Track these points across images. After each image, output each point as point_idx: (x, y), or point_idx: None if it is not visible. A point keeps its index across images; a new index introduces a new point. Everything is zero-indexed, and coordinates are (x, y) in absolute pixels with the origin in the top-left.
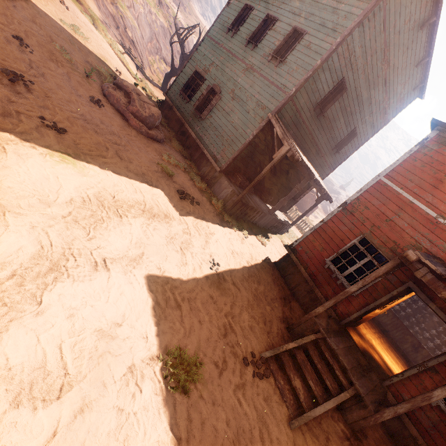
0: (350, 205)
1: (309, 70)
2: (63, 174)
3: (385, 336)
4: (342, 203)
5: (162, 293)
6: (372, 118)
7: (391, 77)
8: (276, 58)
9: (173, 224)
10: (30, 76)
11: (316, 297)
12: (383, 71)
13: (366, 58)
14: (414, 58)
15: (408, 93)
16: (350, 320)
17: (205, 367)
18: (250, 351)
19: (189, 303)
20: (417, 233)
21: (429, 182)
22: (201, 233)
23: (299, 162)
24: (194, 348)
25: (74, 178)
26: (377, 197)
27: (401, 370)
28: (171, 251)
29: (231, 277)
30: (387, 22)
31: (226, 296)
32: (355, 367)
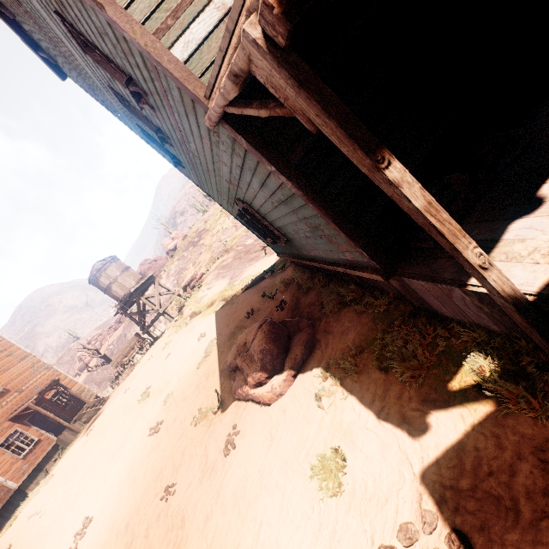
0: None
1: None
2: None
3: None
4: None
5: None
6: None
7: None
8: (135, 94)
9: None
10: None
11: None
12: None
13: None
14: None
15: None
16: None
17: None
18: None
19: None
20: None
21: None
22: None
23: None
24: None
25: None
26: None
27: None
28: None
29: None
30: None
31: None
32: None
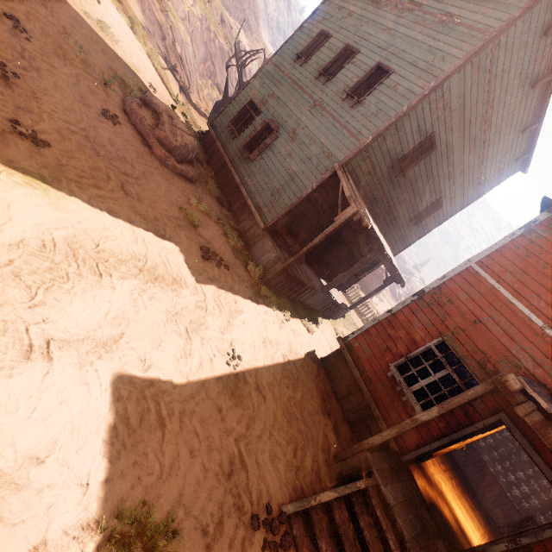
0: (428, 295)
1: (391, 117)
2: (20, 202)
3: (458, 474)
4: (418, 291)
5: (138, 402)
6: (463, 187)
7: (492, 141)
8: (352, 97)
9: (183, 292)
10: (16, 67)
11: (372, 416)
12: (482, 132)
13: (464, 112)
14: (521, 122)
15: (508, 164)
16: (416, 456)
17: (184, 538)
18: (265, 503)
19: (181, 419)
20: (515, 344)
21: (535, 279)
22: (224, 309)
23: (367, 230)
24: (171, 502)
25: (39, 210)
26: (465, 289)
27: (477, 531)
28: (169, 334)
29: (256, 378)
30: (494, 72)
31: (242, 408)
32: (417, 535)
